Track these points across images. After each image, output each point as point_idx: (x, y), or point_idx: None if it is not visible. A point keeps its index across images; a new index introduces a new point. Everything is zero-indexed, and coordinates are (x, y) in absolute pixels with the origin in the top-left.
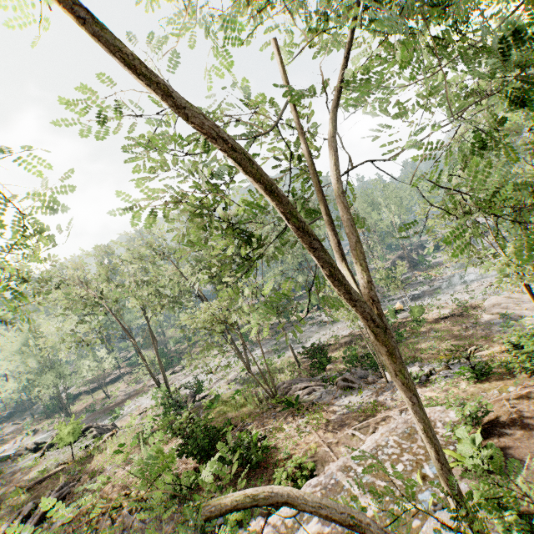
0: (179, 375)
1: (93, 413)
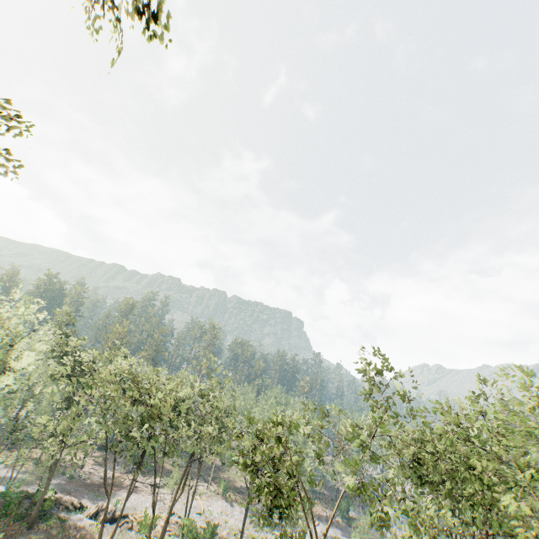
0: (164, 493)
1: (71, 479)
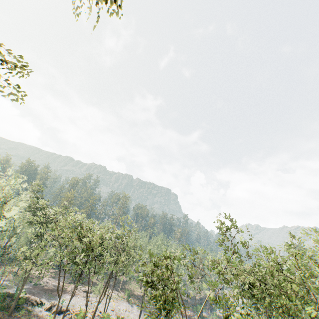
0: (91, 297)
1: (35, 286)
